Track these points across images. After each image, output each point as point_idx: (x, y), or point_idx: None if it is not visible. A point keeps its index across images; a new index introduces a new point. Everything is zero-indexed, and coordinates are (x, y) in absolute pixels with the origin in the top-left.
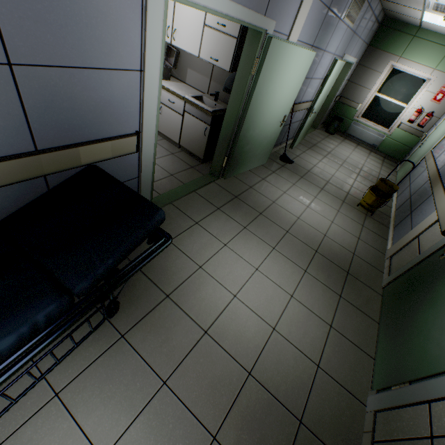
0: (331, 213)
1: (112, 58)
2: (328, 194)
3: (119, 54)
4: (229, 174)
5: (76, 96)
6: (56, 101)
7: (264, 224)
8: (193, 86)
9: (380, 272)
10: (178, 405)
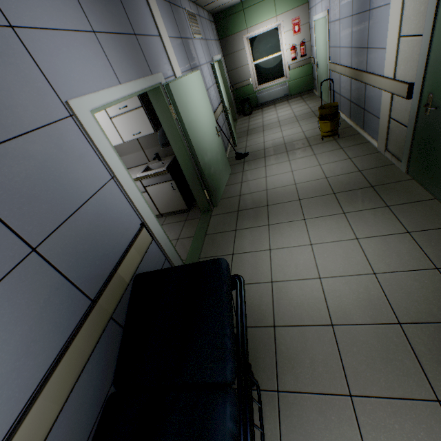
0: (311, 160)
1: (90, 185)
2: (295, 151)
3: (92, 178)
4: (217, 200)
5: (88, 234)
6: (79, 249)
7: (279, 210)
8: (134, 166)
9: (391, 165)
10: (381, 403)
